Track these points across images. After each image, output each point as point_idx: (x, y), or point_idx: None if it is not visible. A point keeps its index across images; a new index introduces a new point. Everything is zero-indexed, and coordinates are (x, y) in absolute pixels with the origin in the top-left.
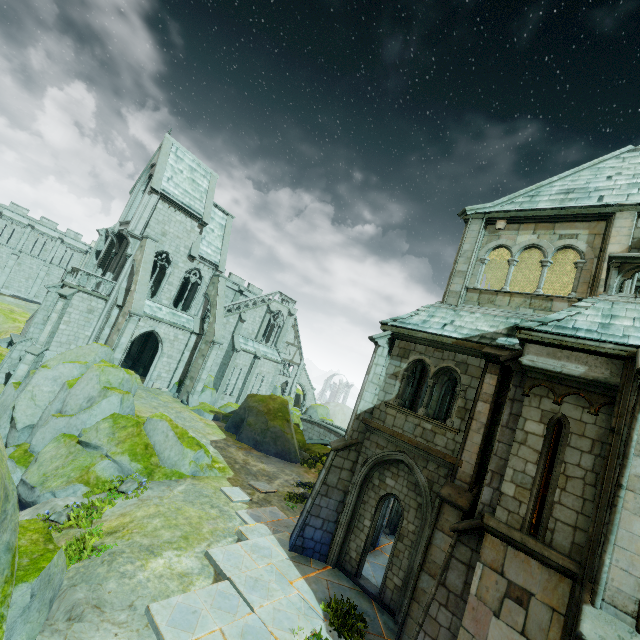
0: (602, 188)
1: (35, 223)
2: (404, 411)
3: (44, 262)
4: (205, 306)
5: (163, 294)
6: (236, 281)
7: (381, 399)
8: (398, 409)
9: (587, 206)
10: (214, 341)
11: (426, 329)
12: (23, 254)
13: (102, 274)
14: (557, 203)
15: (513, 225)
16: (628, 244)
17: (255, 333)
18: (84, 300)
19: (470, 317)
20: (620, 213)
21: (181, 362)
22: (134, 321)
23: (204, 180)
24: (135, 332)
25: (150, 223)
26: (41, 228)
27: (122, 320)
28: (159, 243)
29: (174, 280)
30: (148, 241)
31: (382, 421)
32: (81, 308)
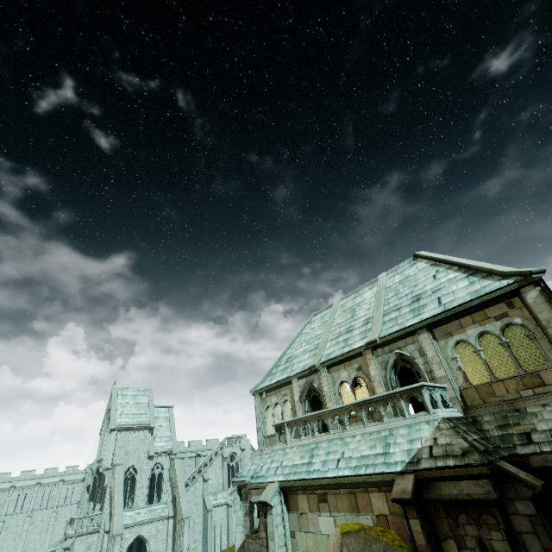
0: (296, 356)
1: (41, 479)
2: (253, 537)
3: (52, 509)
4: (172, 488)
5: (138, 499)
6: (195, 445)
7: (245, 534)
8: (251, 537)
9: (283, 379)
10: (183, 518)
11: (247, 478)
12: (35, 512)
13: (93, 506)
14: (281, 373)
15: (269, 393)
16: (299, 395)
17: (221, 483)
18: (82, 542)
19: (265, 458)
20: (292, 380)
21: (167, 550)
22: (118, 541)
23: (144, 397)
24: (125, 546)
25: (116, 452)
26: (46, 480)
27: (110, 545)
28: (125, 462)
29: (143, 482)
30: (116, 468)
31: (248, 550)
32: (81, 550)
